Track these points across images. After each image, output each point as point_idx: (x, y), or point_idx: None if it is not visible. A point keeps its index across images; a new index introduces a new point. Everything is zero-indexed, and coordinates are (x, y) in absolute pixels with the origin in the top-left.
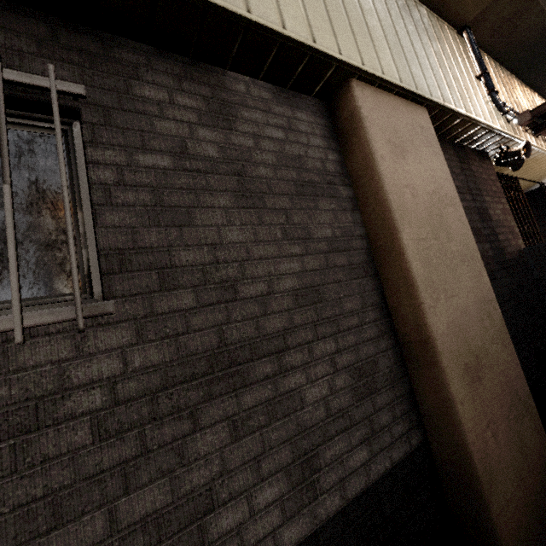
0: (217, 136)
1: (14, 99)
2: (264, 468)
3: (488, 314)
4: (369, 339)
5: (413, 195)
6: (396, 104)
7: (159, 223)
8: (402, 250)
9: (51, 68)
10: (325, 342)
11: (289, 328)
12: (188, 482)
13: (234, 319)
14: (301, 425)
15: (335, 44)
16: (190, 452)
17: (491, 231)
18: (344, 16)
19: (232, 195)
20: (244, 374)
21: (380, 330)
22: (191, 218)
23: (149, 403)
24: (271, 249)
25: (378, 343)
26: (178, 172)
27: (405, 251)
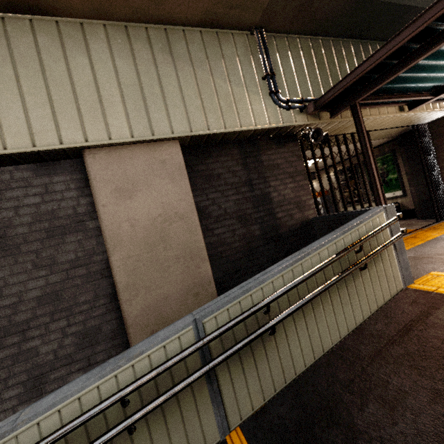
0: None
1: None
2: (10, 383)
3: (195, 294)
4: (97, 315)
5: (132, 225)
6: (134, 152)
7: None
8: (111, 267)
9: None
10: (59, 322)
11: (32, 318)
12: None
13: None
14: (36, 364)
15: (58, 137)
16: None
17: (267, 212)
18: (73, 104)
19: None
20: None
21: (108, 309)
22: None
23: None
24: (23, 277)
25: (104, 317)
26: None
27: (113, 268)
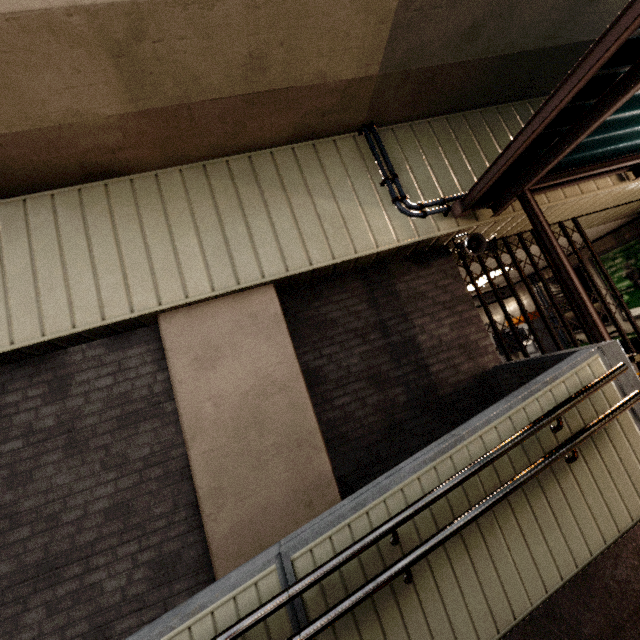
0: (56, 408)
1: None
2: (68, 634)
3: (308, 503)
4: (177, 535)
5: (216, 405)
6: (217, 308)
7: (12, 487)
8: (190, 465)
9: None
10: (129, 545)
11: (98, 538)
12: (19, 639)
13: (56, 539)
14: (99, 607)
15: (128, 305)
16: (22, 623)
17: (415, 366)
18: (146, 264)
19: (63, 450)
20: (60, 575)
21: (190, 526)
22: (32, 477)
23: (1, 596)
24: (90, 481)
25: (186, 538)
26: (26, 448)
27: (192, 466)
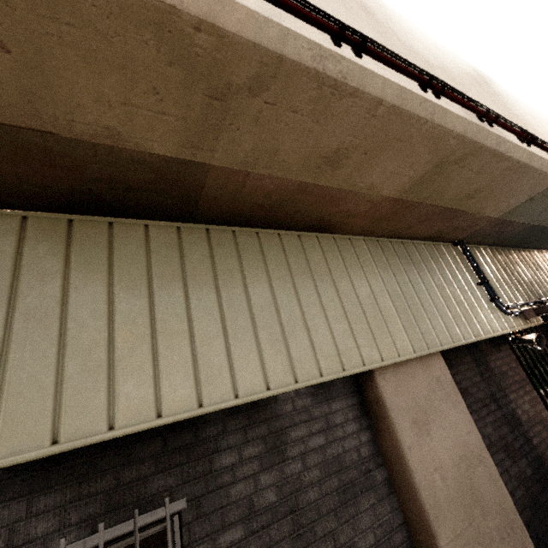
0: (274, 475)
1: (140, 529)
2: None
3: None
4: None
5: (442, 477)
6: (413, 369)
7: None
8: None
9: (167, 501)
10: None
11: None
12: None
13: None
14: None
15: (359, 356)
16: None
17: (524, 438)
18: (362, 317)
19: (289, 540)
20: None
21: None
22: None
23: None
24: None
25: None
26: (248, 538)
27: None
